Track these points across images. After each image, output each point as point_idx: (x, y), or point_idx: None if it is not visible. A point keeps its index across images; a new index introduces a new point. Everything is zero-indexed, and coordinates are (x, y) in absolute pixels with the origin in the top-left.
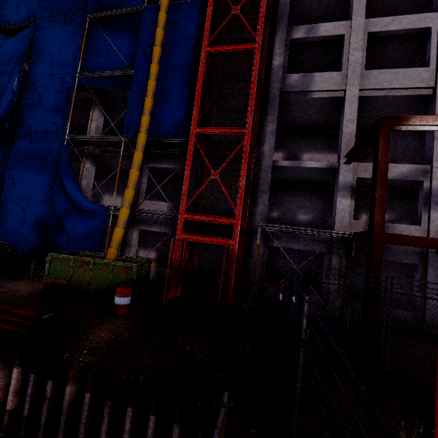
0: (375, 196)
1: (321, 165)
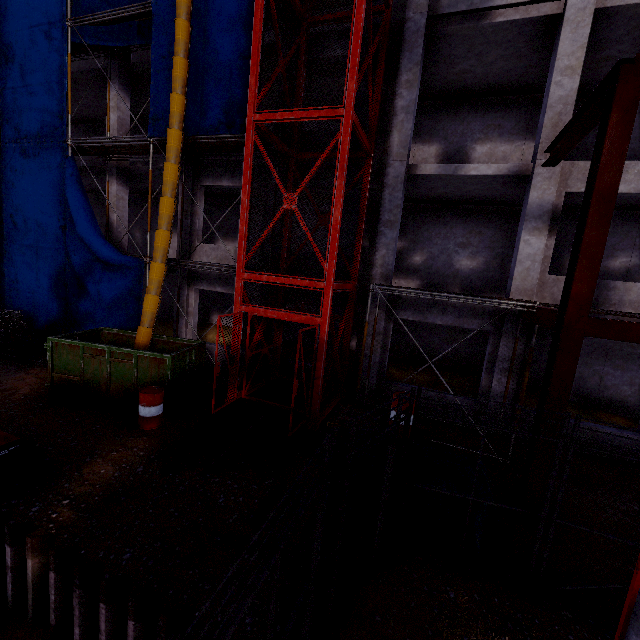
0: (581, 244)
1: (498, 171)
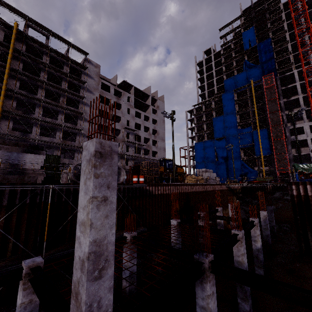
0: None
1: (305, 153)
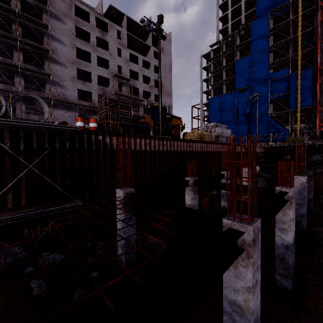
0: None
1: None
